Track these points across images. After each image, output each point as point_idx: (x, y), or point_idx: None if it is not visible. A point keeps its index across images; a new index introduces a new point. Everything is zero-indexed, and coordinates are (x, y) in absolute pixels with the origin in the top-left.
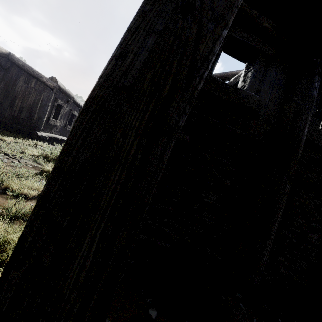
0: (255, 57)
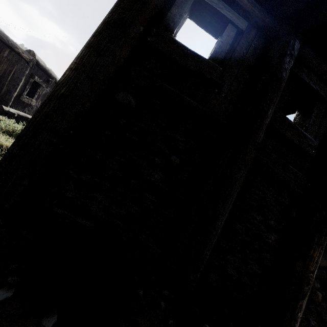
0: (225, 29)
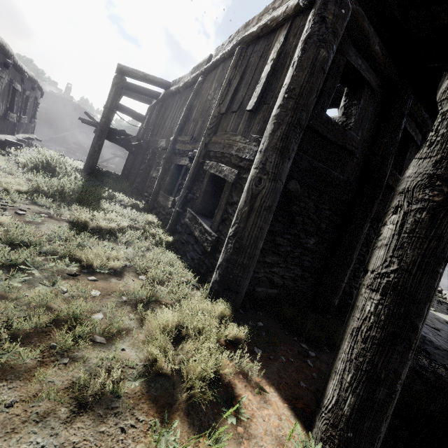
0: (360, 88)
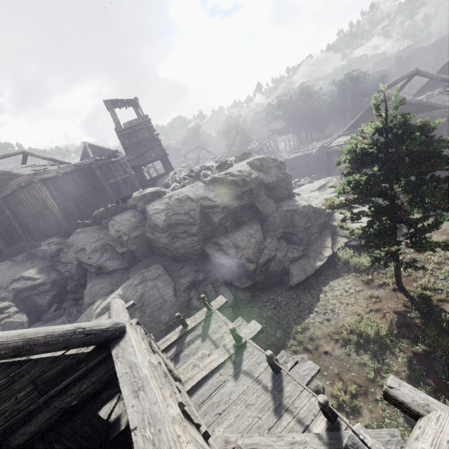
0: None
